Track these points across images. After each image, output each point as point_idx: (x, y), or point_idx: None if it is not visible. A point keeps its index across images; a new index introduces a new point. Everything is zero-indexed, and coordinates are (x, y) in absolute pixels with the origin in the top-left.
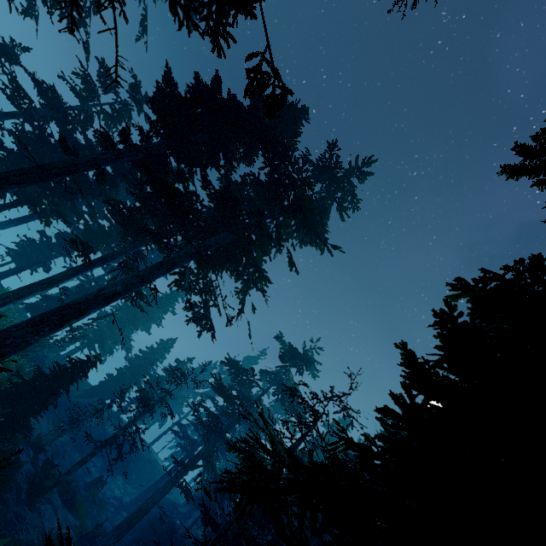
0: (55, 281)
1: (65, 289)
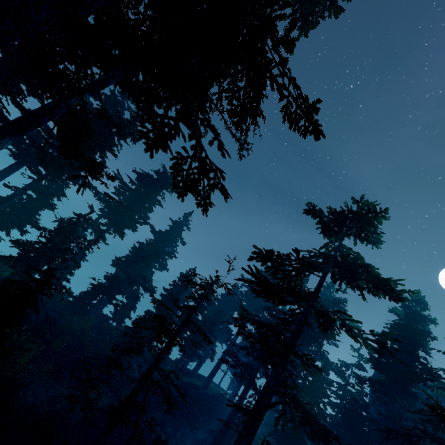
0: None
1: (41, 230)
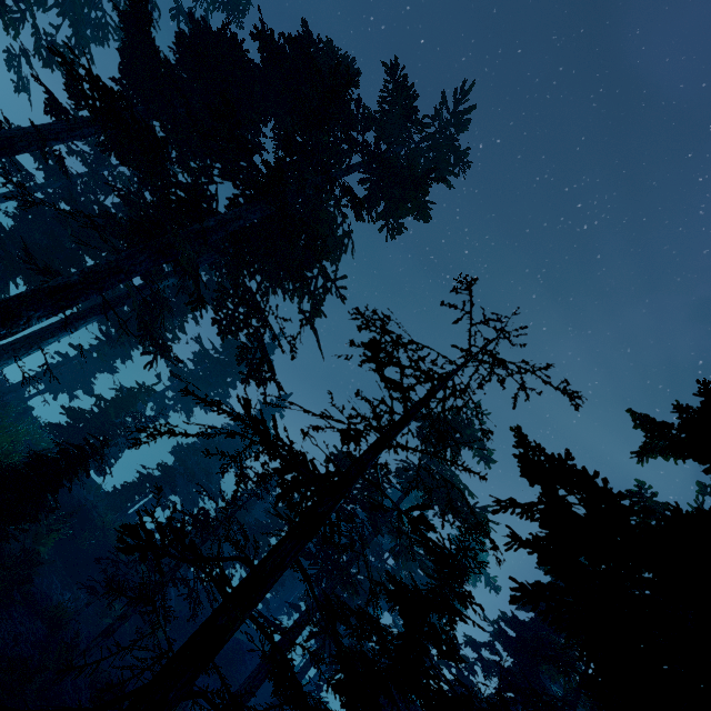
0: (34, 339)
1: (97, 398)
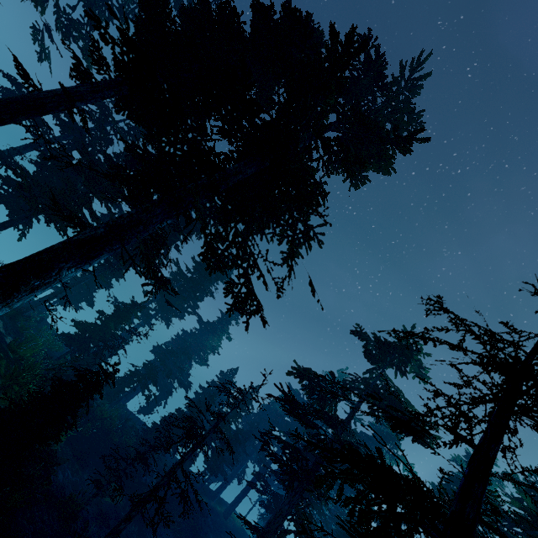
0: None
1: (100, 313)
